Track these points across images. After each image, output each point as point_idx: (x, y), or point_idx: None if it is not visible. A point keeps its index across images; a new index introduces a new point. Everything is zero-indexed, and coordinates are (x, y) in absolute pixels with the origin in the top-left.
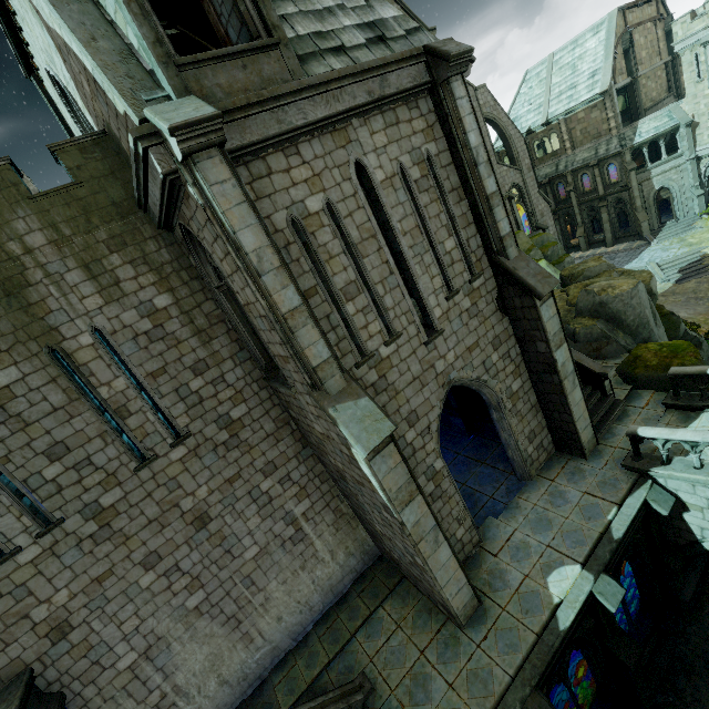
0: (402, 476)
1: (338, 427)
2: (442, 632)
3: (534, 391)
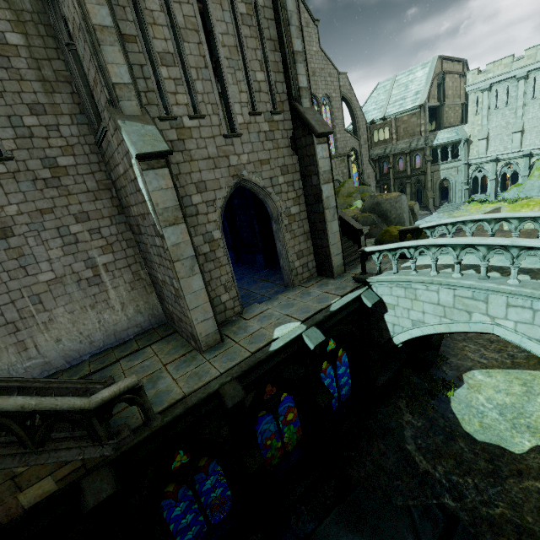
0: (171, 200)
1: (122, 133)
2: (186, 355)
3: (308, 222)
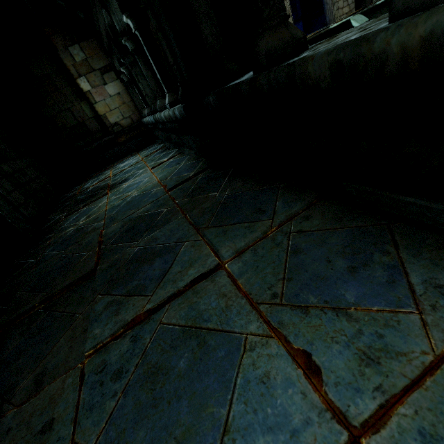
0: None
1: None
2: None
3: None
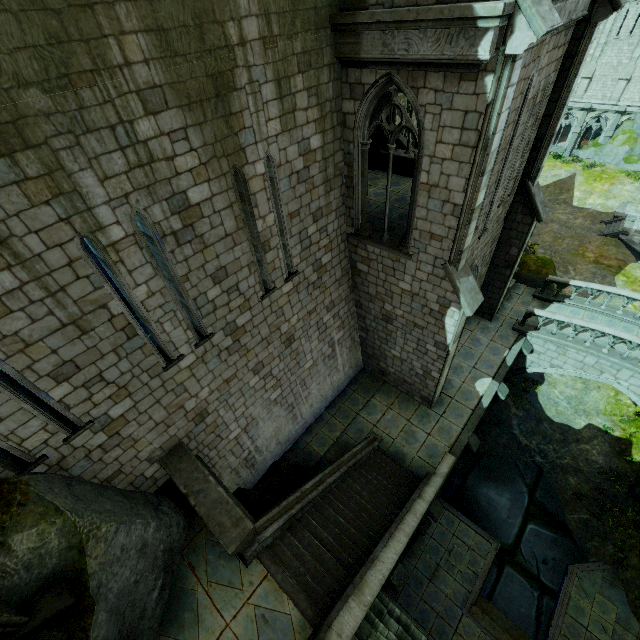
0: (461, 327)
1: (459, 294)
2: (418, 410)
3: (485, 276)
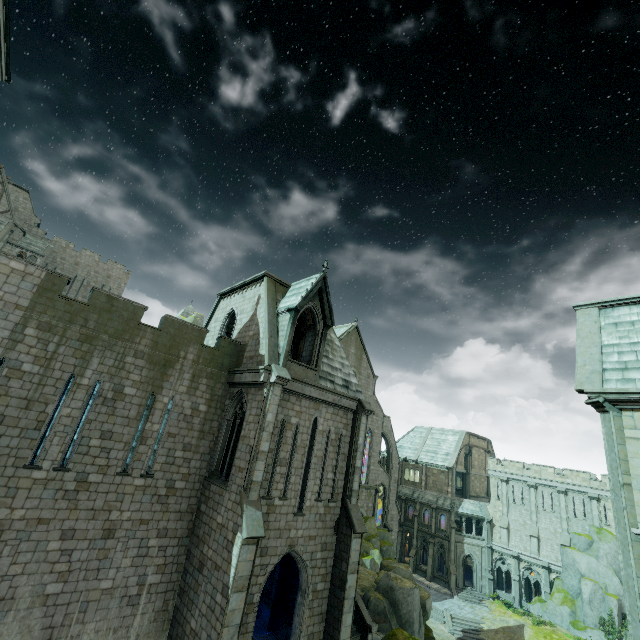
0: (247, 570)
1: (243, 515)
2: None
3: (327, 602)
